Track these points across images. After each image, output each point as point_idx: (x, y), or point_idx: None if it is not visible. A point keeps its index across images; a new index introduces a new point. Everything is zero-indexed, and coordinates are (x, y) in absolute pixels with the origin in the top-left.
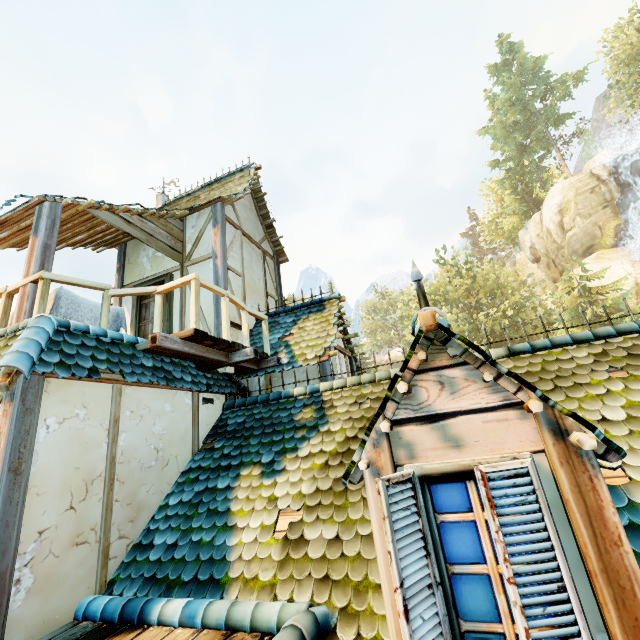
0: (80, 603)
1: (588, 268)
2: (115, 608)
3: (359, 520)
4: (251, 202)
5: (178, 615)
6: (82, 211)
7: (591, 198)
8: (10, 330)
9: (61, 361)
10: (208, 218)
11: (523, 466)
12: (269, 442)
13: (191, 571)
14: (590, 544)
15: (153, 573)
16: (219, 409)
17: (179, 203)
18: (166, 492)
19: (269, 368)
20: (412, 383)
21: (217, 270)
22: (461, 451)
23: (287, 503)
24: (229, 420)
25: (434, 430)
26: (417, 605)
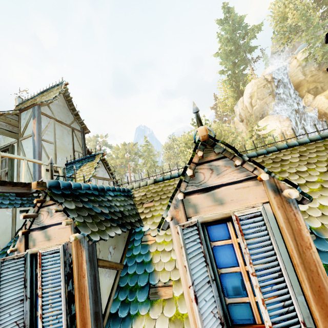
0: None
1: (261, 125)
2: None
3: None
4: (64, 102)
5: None
6: None
7: (264, 90)
8: None
9: None
10: (31, 114)
11: (58, 248)
12: None
13: None
14: (77, 277)
15: None
16: None
17: (27, 103)
18: None
19: None
20: (39, 212)
21: (34, 142)
22: (50, 242)
23: None
24: None
25: (43, 233)
26: (9, 309)
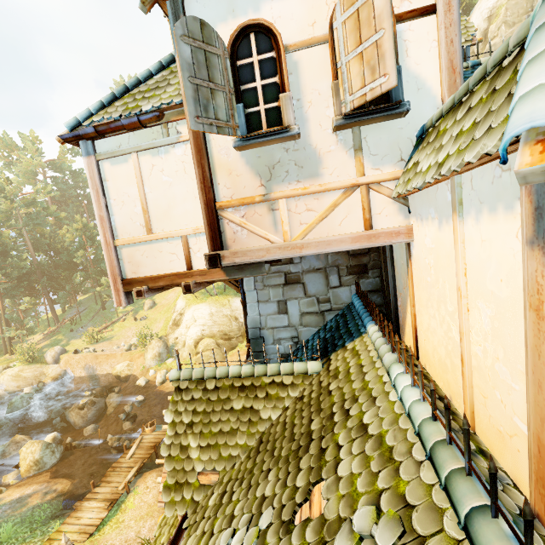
0: None
1: None
2: None
3: None
4: None
5: None
6: None
7: (521, 4)
8: None
9: None
10: None
11: None
12: None
13: None
14: None
15: None
16: None
17: None
18: None
19: None
20: None
21: None
22: None
23: None
24: None
25: None
26: None
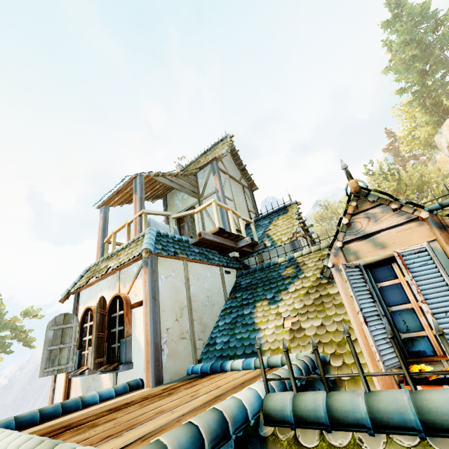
0: (188, 367)
1: None
2: (207, 367)
3: (334, 315)
4: (230, 157)
5: (241, 365)
6: (150, 179)
7: None
8: (136, 238)
9: (162, 248)
10: (209, 171)
11: (422, 247)
12: (269, 288)
13: (241, 350)
14: None
15: (220, 354)
16: (234, 277)
17: (189, 168)
18: (216, 320)
19: (260, 250)
20: (351, 221)
21: (219, 199)
22: (386, 249)
23: (287, 314)
24: (241, 282)
25: (368, 242)
26: (372, 322)
